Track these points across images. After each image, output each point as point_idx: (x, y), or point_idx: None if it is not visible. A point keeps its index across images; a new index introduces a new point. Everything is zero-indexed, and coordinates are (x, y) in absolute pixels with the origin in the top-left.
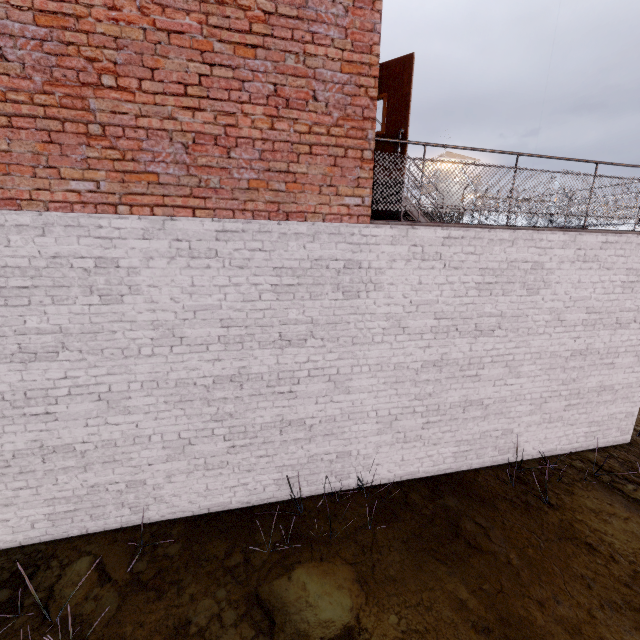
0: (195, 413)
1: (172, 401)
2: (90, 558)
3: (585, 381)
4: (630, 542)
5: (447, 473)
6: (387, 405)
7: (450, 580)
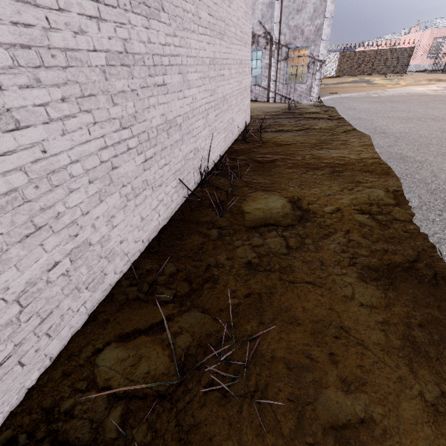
0: (104, 118)
1: (72, 97)
2: (108, 350)
3: (242, 83)
4: (290, 139)
5: (224, 153)
6: (204, 101)
7: (282, 171)
